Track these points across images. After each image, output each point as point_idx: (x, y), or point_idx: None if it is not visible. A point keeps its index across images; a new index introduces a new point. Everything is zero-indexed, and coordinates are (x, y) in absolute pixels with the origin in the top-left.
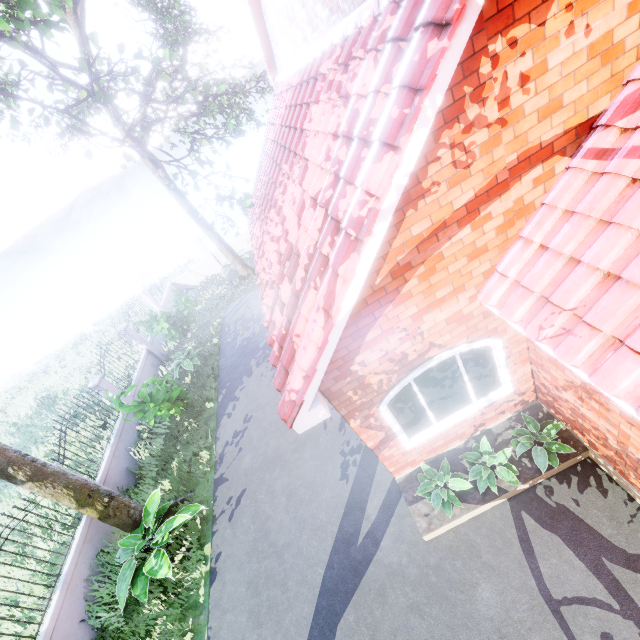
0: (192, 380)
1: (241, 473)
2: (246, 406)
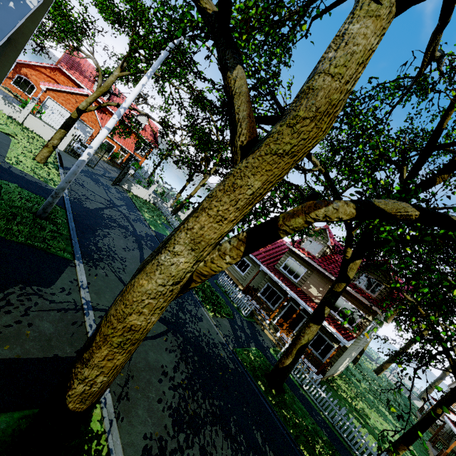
0: None
1: None
2: None
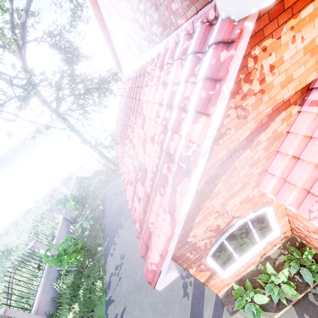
0: (89, 233)
1: (122, 295)
2: (121, 248)
